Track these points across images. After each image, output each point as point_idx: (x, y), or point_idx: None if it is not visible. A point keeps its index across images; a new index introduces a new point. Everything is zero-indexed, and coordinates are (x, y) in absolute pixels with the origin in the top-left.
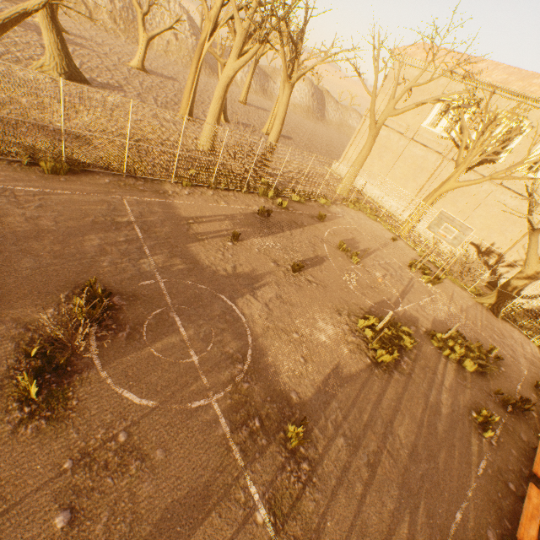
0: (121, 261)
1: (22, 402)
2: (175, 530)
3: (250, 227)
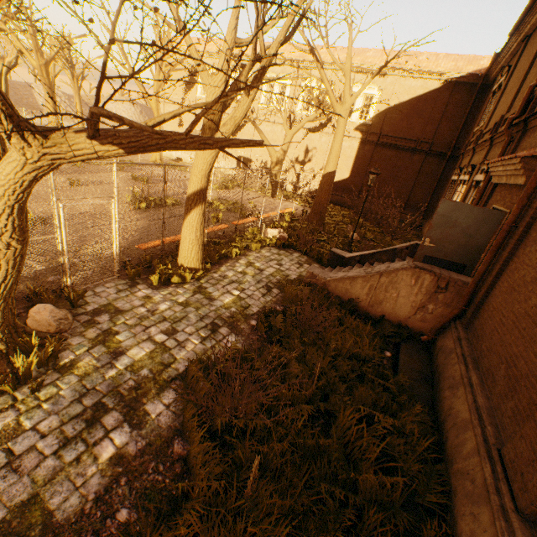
0: None
1: None
2: None
3: None
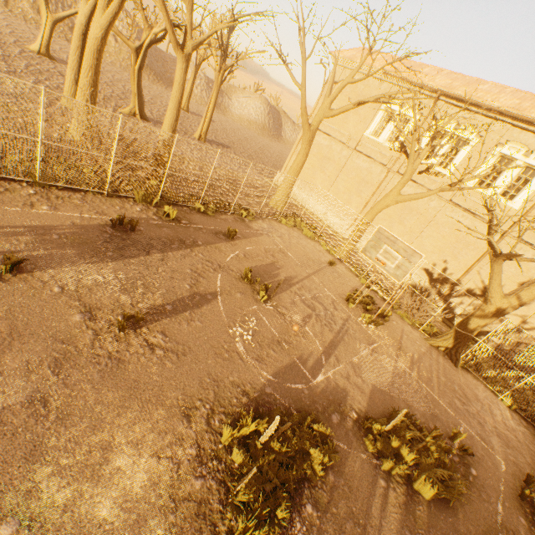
0: None
1: None
2: None
3: (76, 247)
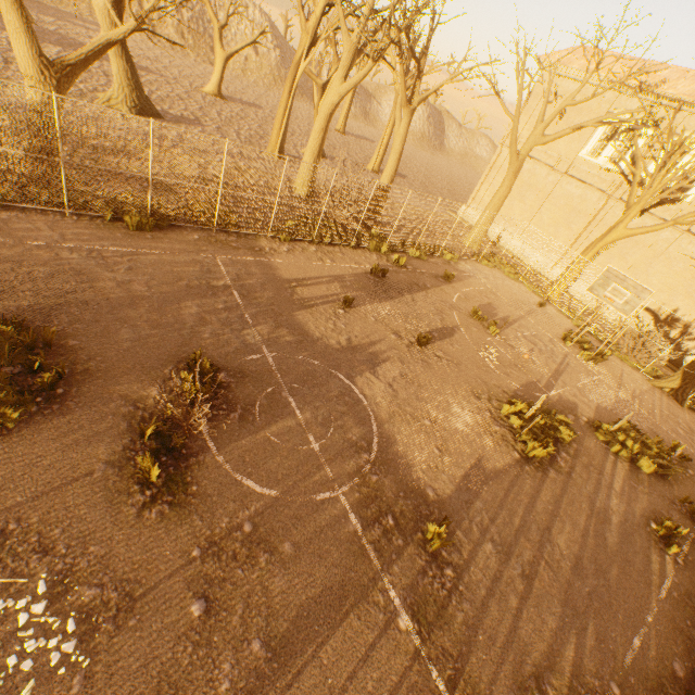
0: (222, 332)
1: (142, 485)
2: (313, 629)
3: (362, 290)
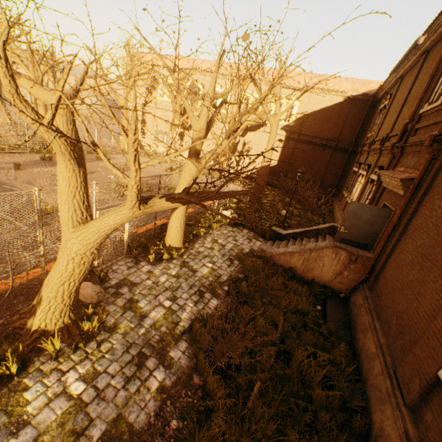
0: None
1: None
2: None
3: (33, 165)
